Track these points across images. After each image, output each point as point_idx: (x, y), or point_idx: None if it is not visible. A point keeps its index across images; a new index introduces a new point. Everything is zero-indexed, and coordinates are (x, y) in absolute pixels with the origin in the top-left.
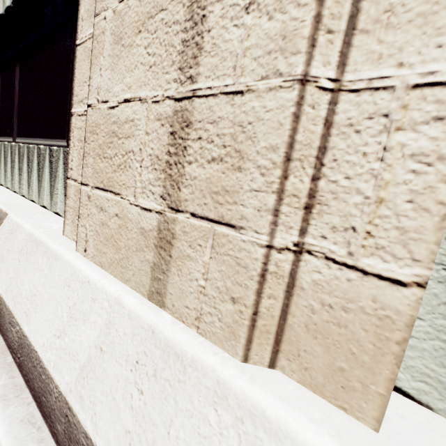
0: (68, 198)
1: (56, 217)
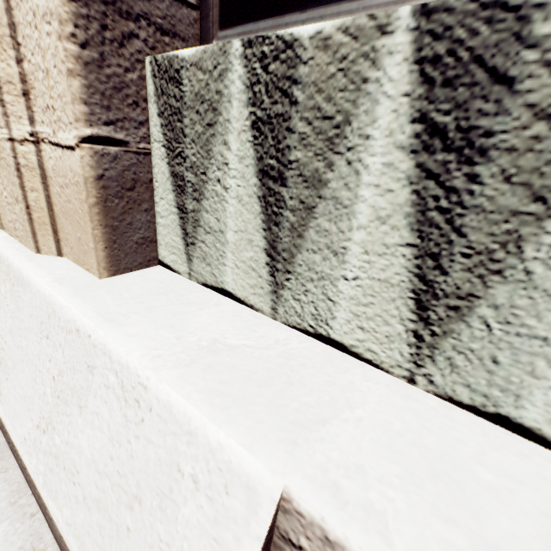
0: None
1: None
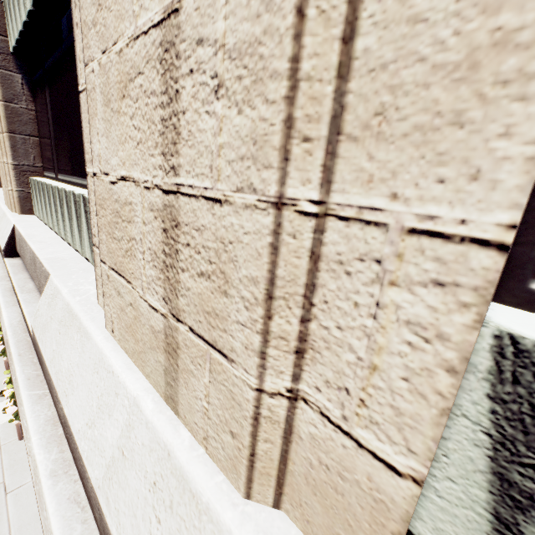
0: None
1: None
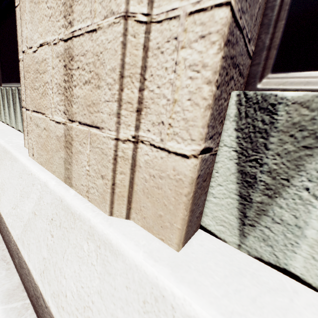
0: (24, 121)
1: None
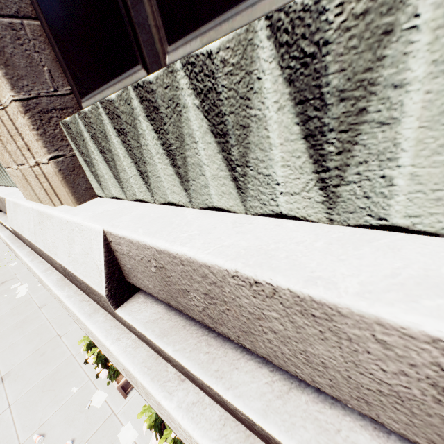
0: None
1: None
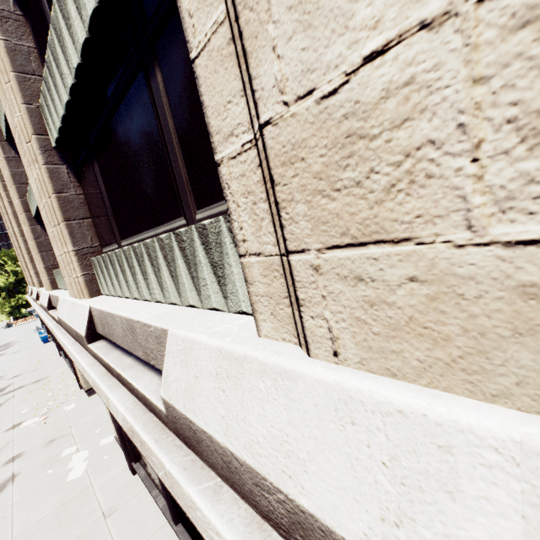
0: (252, 284)
1: (217, 314)
